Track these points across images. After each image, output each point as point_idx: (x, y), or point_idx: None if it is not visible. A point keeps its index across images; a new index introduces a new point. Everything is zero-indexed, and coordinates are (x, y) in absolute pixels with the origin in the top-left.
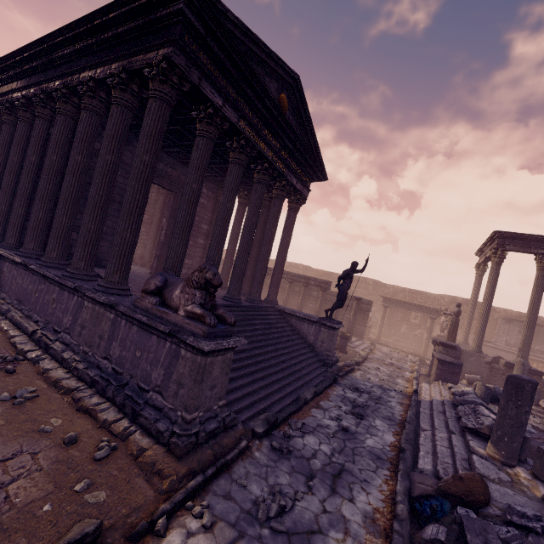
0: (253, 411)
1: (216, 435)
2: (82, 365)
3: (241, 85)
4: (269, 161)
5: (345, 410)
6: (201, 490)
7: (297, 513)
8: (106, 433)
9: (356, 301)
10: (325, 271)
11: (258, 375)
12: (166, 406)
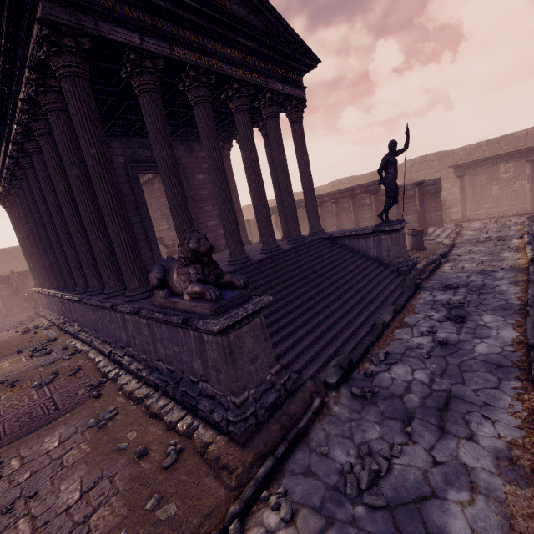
0: (321, 361)
1: (281, 404)
2: (145, 373)
3: (148, 0)
4: (235, 80)
5: (438, 319)
6: (277, 473)
7: (398, 475)
8: (174, 435)
9: (417, 187)
10: (374, 172)
11: (318, 318)
12: (216, 394)
